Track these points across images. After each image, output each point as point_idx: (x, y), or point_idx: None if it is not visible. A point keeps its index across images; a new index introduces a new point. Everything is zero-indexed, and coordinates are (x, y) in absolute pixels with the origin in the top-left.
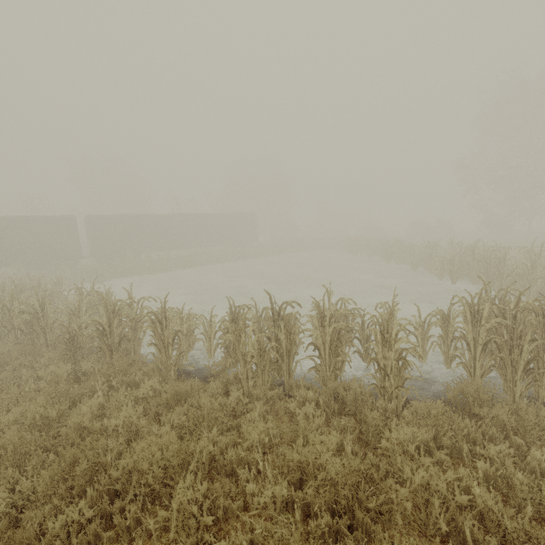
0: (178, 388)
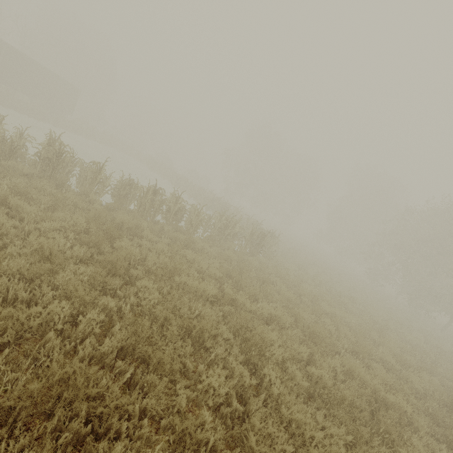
0: (116, 204)
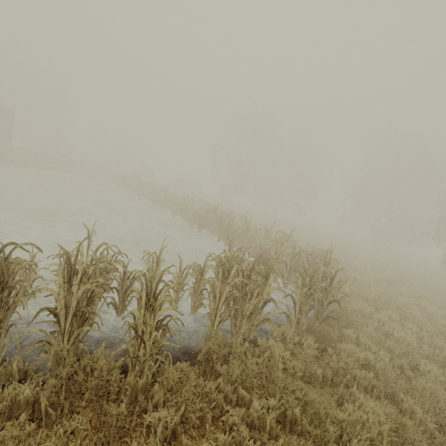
0: None
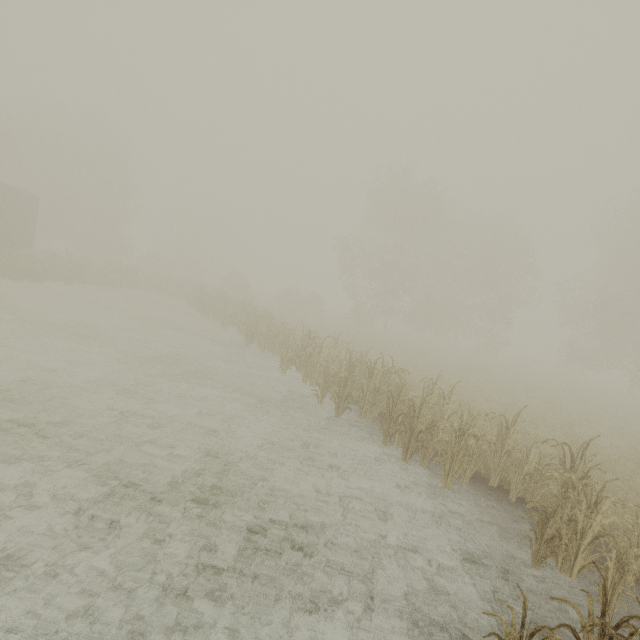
0: None
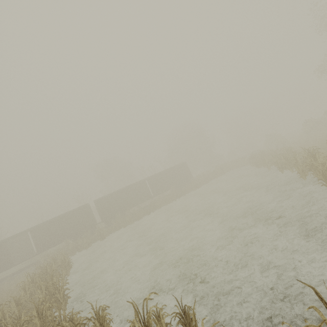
0: None
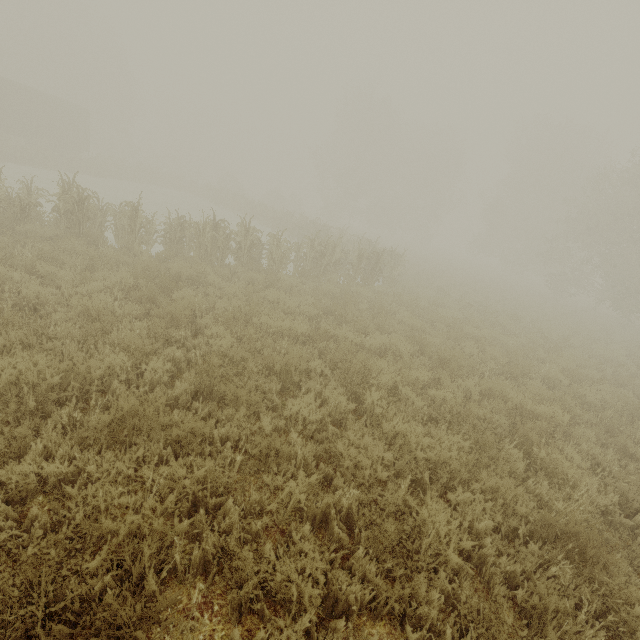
0: (168, 252)
